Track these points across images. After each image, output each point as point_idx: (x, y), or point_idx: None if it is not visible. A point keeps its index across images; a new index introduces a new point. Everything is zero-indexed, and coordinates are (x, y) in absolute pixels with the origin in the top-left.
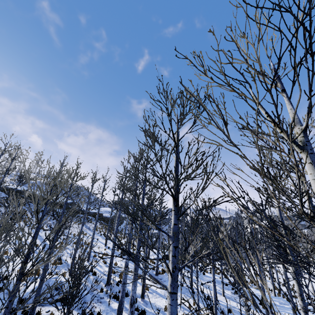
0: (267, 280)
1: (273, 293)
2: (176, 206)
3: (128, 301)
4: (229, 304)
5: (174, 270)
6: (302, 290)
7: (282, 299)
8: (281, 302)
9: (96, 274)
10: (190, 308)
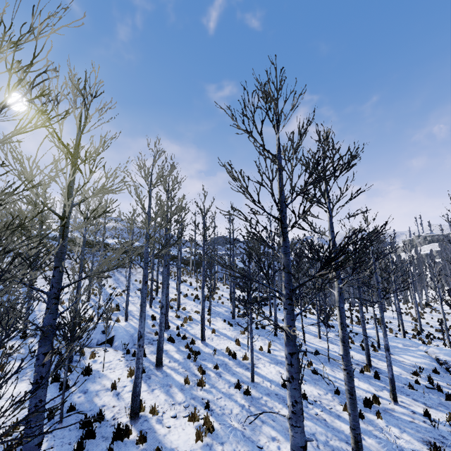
0: (408, 321)
1: (402, 334)
2: (61, 226)
3: (185, 343)
4: (322, 347)
5: (51, 289)
6: (345, 318)
7: (409, 341)
8: (407, 345)
9: (156, 319)
10: (261, 350)
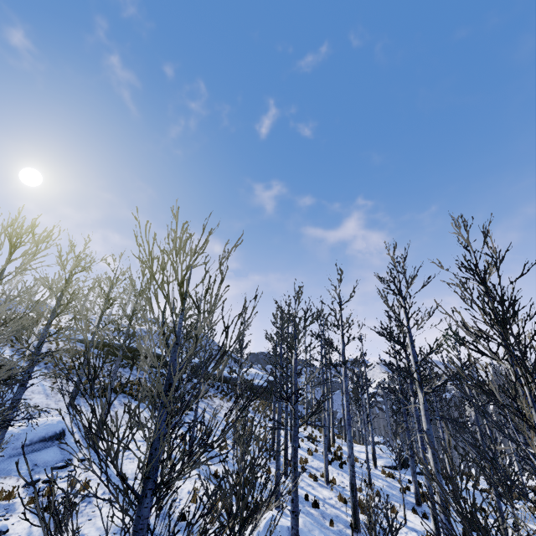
0: None
1: None
2: None
3: None
4: None
5: None
6: None
7: None
8: None
9: (319, 506)
10: None
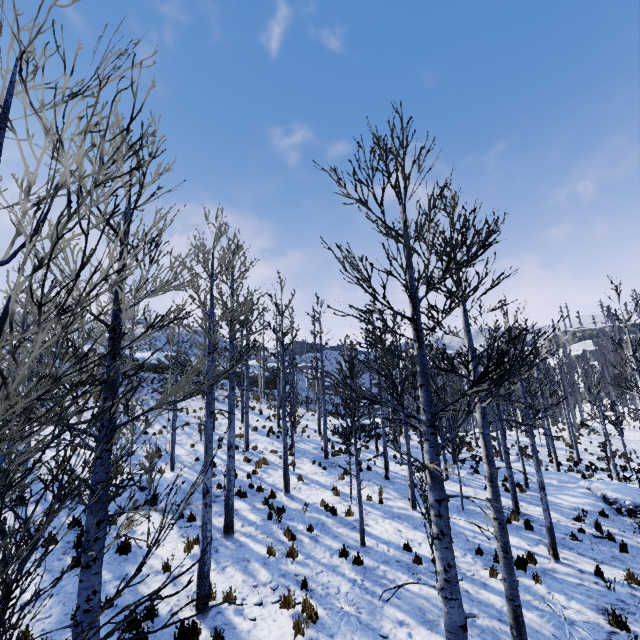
0: (560, 448)
1: (555, 467)
2: (111, 340)
3: (261, 498)
4: (452, 491)
5: (102, 429)
6: (491, 448)
7: (566, 475)
8: (563, 480)
9: (217, 466)
10: (370, 501)
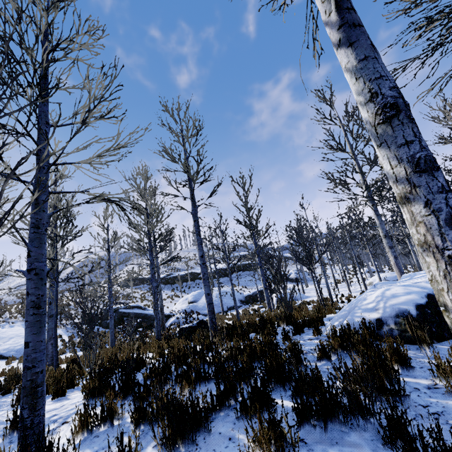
0: None
1: None
2: None
3: None
4: None
5: None
6: None
7: None
8: None
9: None
10: None
